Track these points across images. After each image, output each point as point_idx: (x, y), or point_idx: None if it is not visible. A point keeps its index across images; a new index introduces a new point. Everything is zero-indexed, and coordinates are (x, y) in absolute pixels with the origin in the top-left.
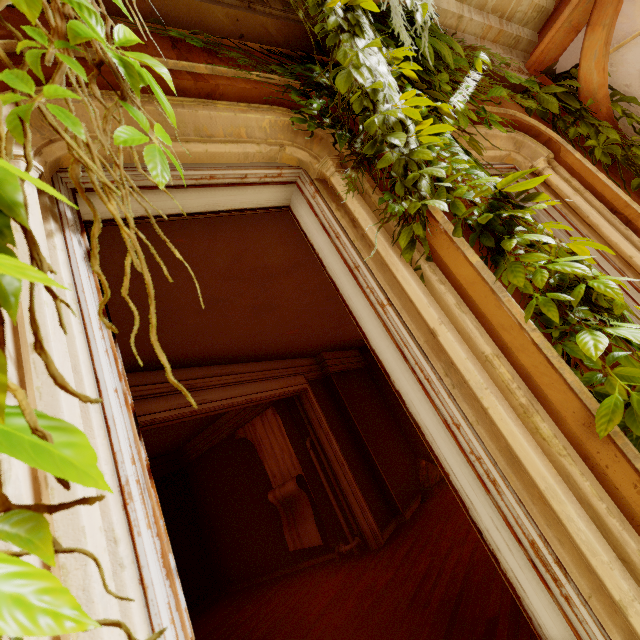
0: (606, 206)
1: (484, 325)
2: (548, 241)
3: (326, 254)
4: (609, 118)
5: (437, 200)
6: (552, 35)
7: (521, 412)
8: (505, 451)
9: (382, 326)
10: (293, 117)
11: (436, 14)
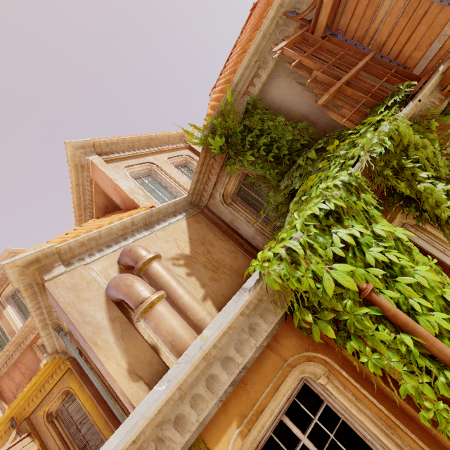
0: None
1: None
2: None
3: (424, 246)
4: None
5: None
6: None
7: None
8: None
9: None
10: (416, 222)
11: (410, 118)
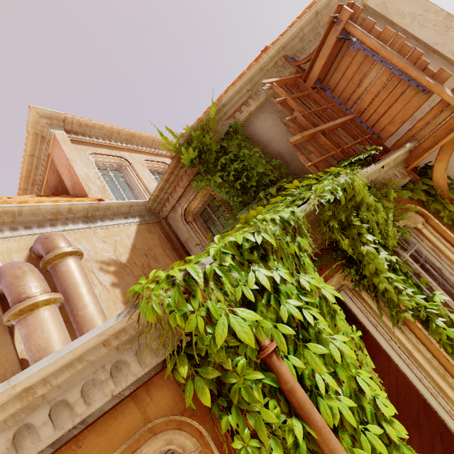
0: (451, 246)
1: (426, 348)
2: (445, 328)
3: (359, 315)
4: (449, 199)
5: (408, 314)
6: (418, 162)
7: (441, 375)
8: (437, 385)
9: (389, 345)
10: (353, 286)
11: (371, 181)
